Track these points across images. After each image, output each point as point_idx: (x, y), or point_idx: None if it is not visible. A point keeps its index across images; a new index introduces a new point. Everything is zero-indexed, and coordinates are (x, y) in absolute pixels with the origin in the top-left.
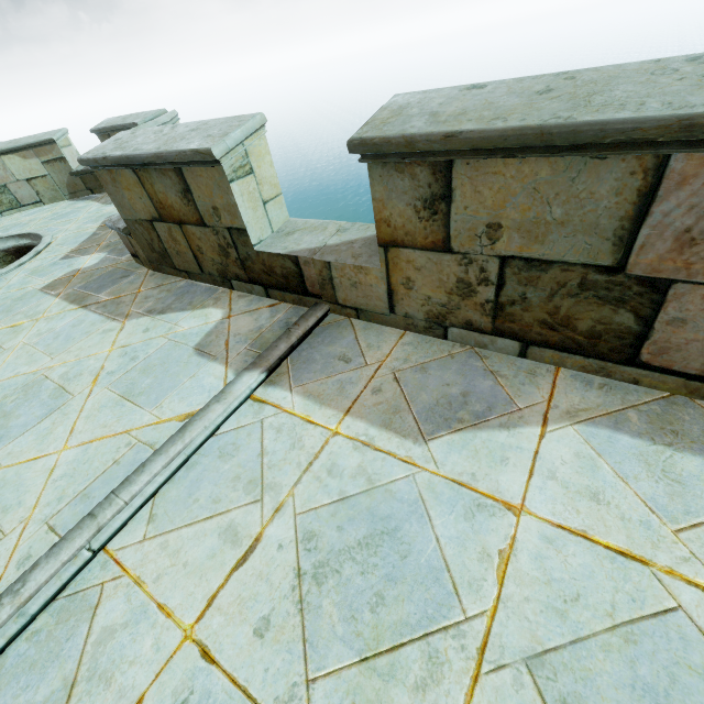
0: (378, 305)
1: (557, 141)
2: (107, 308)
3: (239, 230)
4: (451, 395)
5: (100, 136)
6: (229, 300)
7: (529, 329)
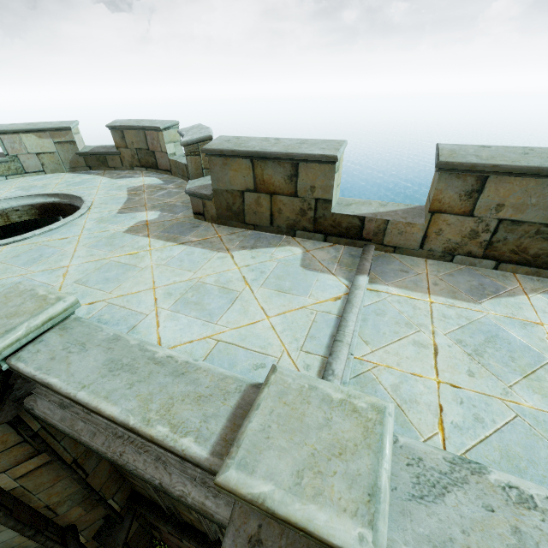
0: (413, 244)
1: (544, 173)
2: (204, 245)
3: (325, 200)
4: (475, 285)
5: (113, 131)
6: (297, 242)
7: (503, 254)
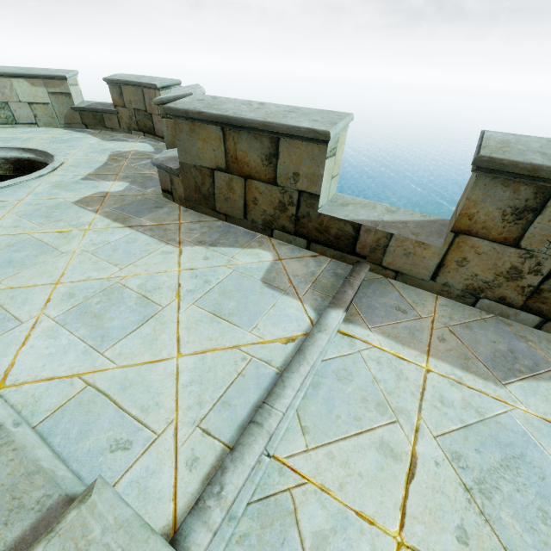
0: (422, 272)
1: None
2: (155, 232)
3: (311, 194)
4: (501, 350)
5: (111, 85)
6: (272, 245)
7: None
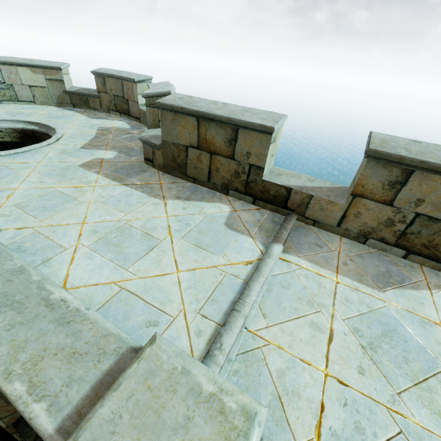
0: (331, 221)
1: None
2: (144, 189)
3: (258, 167)
4: (382, 271)
5: (96, 76)
6: (228, 201)
7: (414, 246)
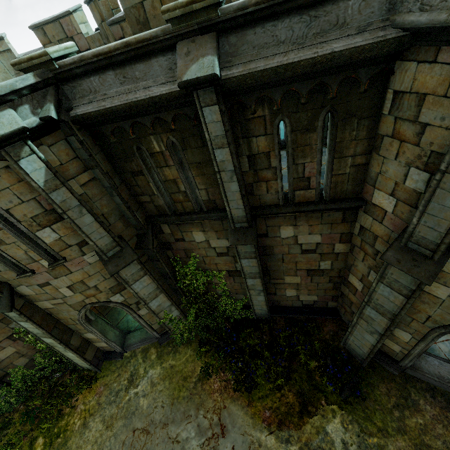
0: None
1: None
2: None
3: None
4: None
5: (35, 31)
6: None
7: None
